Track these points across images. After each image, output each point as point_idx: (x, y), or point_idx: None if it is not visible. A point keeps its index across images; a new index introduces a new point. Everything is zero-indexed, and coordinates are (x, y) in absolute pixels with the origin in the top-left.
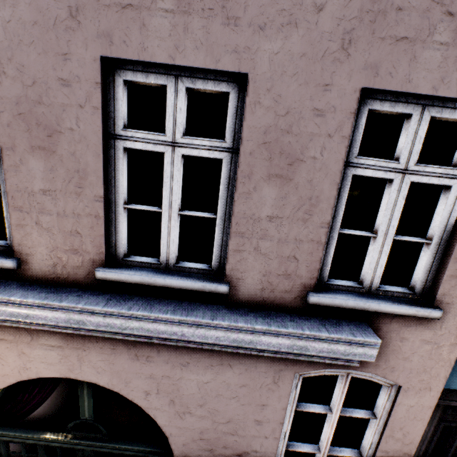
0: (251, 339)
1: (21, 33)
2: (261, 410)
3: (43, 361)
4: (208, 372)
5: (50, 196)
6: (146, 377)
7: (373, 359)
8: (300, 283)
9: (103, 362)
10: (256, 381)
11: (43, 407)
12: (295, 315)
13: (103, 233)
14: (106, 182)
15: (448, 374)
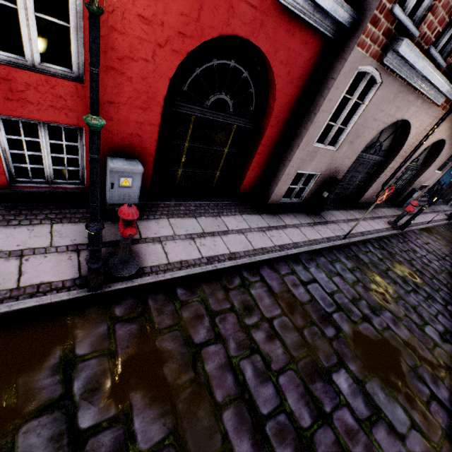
0: None
1: None
2: None
3: (446, 134)
4: None
5: None
6: None
7: None
8: None
9: None
10: None
11: None
12: None
13: None
14: None
15: None
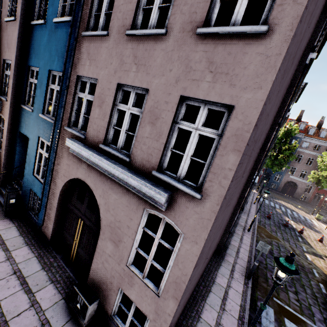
0: None
1: None
2: None
3: None
4: None
5: None
6: None
7: None
8: None
9: None
10: None
11: None
12: None
13: None
14: None
15: (8, 117)
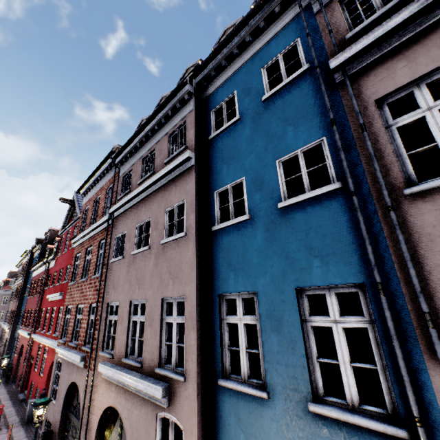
0: (138, 384)
1: (123, 299)
2: (149, 437)
3: (111, 398)
4: (138, 409)
5: (120, 335)
6: (127, 409)
7: (160, 397)
8: (155, 364)
9: (120, 399)
10: (148, 416)
11: (113, 433)
12: (154, 379)
13: (125, 346)
14: (129, 330)
15: (197, 422)
